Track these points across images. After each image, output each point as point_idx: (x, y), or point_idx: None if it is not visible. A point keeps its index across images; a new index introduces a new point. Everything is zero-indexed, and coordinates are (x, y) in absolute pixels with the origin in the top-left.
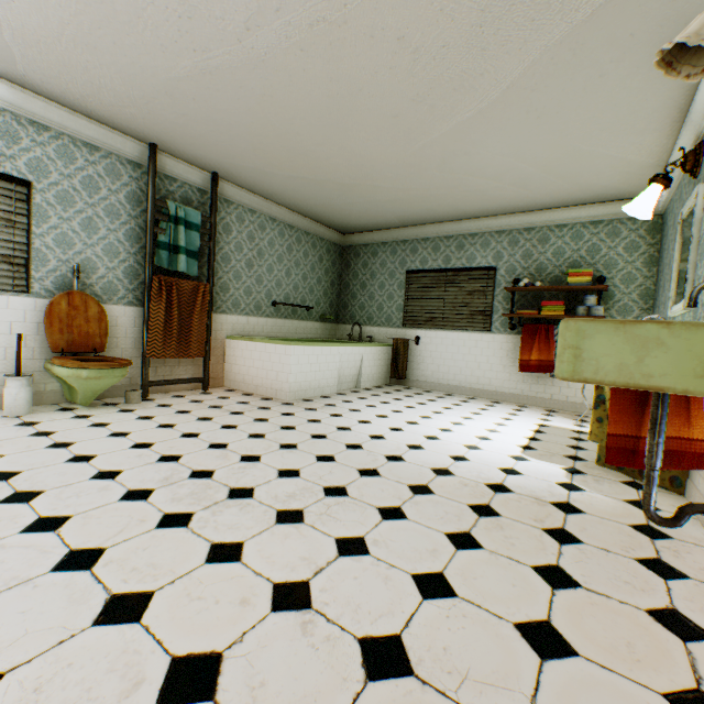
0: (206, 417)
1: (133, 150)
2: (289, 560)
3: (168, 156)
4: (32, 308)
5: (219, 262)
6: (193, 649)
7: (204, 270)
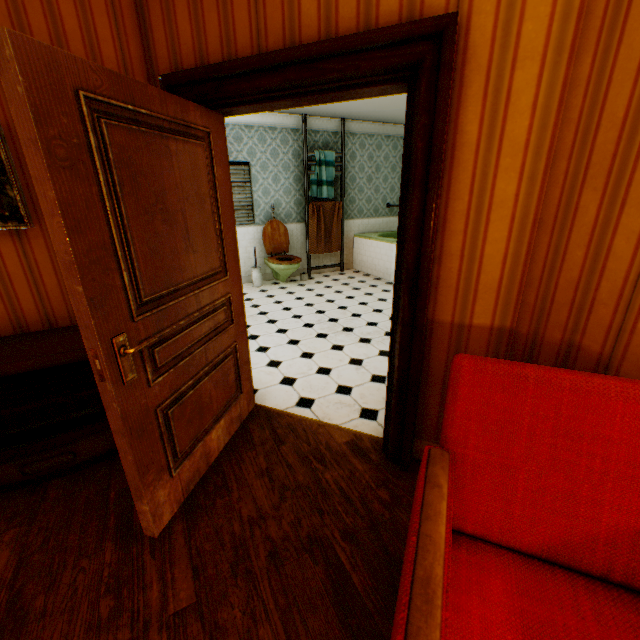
0: (339, 291)
1: (293, 122)
2: (359, 353)
3: (313, 118)
4: (256, 232)
5: (347, 183)
6: (324, 366)
7: (338, 191)
